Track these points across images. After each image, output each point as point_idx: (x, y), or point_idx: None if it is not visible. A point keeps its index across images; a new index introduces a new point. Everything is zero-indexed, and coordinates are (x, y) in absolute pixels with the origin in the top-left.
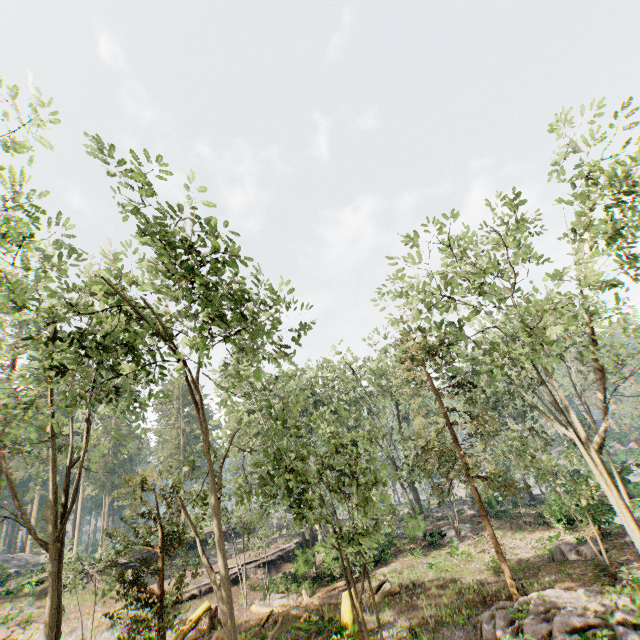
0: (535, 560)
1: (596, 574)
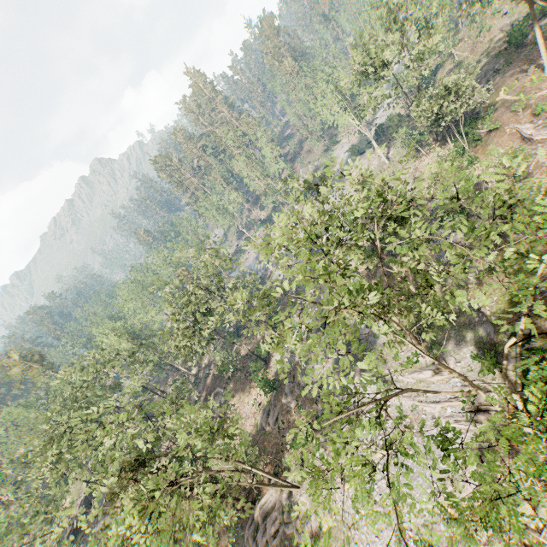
0: (255, 434)
1: (276, 451)
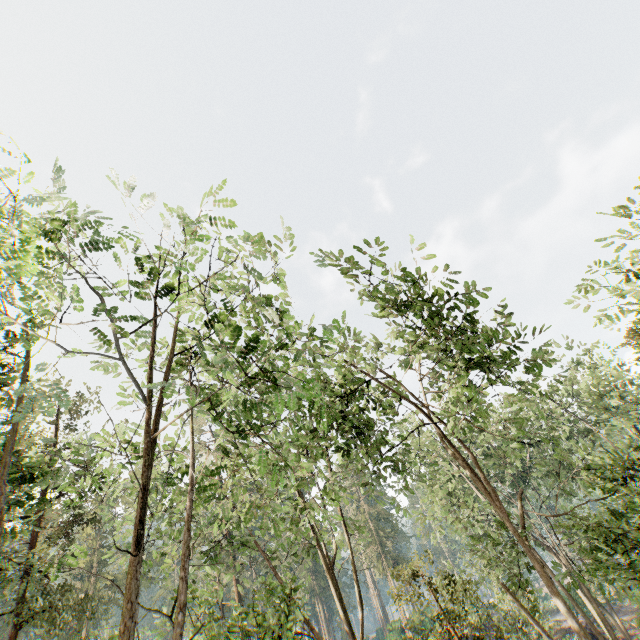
0: None
1: None
